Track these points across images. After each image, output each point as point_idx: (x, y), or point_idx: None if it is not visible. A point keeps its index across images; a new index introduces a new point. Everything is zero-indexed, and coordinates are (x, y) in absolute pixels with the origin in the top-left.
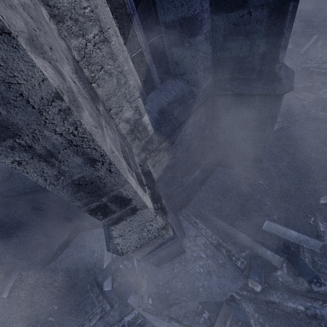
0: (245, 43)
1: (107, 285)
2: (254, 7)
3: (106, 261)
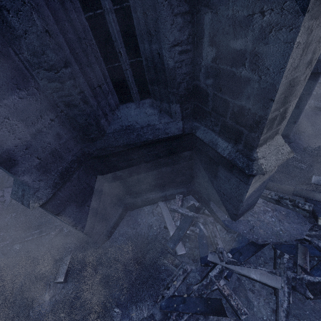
0: None
1: (180, 249)
2: None
3: (170, 230)
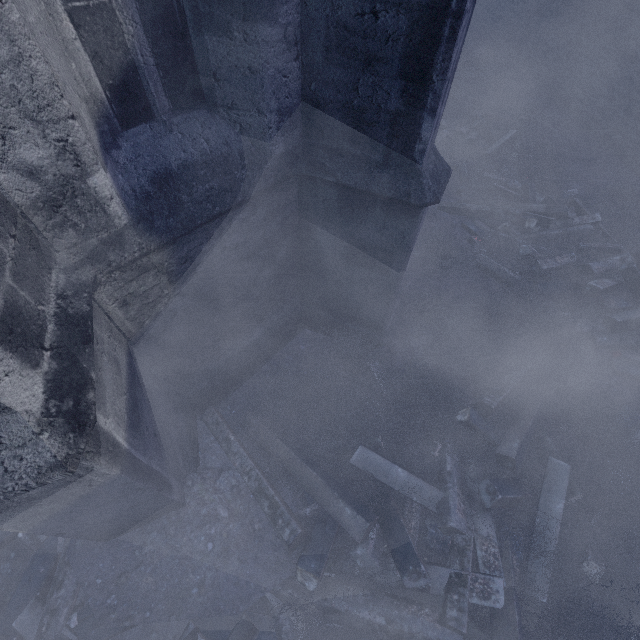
0: (365, 78)
1: None
2: (383, 3)
3: None
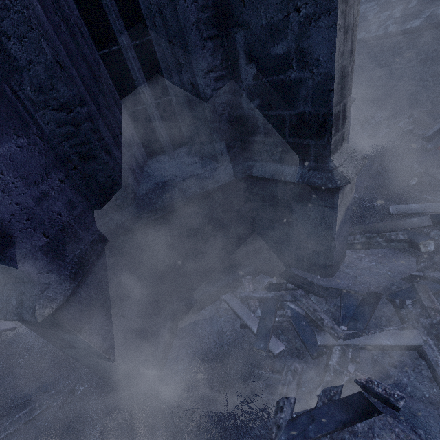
0: None
1: (275, 346)
2: None
3: (252, 325)
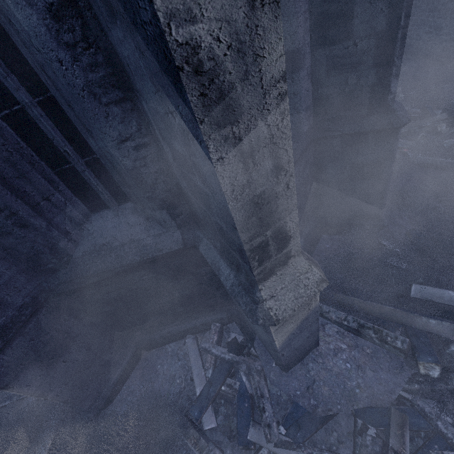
0: (351, 76)
1: (208, 420)
2: (359, 38)
3: (198, 386)
